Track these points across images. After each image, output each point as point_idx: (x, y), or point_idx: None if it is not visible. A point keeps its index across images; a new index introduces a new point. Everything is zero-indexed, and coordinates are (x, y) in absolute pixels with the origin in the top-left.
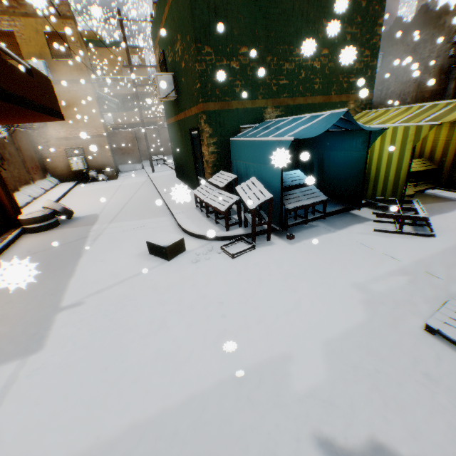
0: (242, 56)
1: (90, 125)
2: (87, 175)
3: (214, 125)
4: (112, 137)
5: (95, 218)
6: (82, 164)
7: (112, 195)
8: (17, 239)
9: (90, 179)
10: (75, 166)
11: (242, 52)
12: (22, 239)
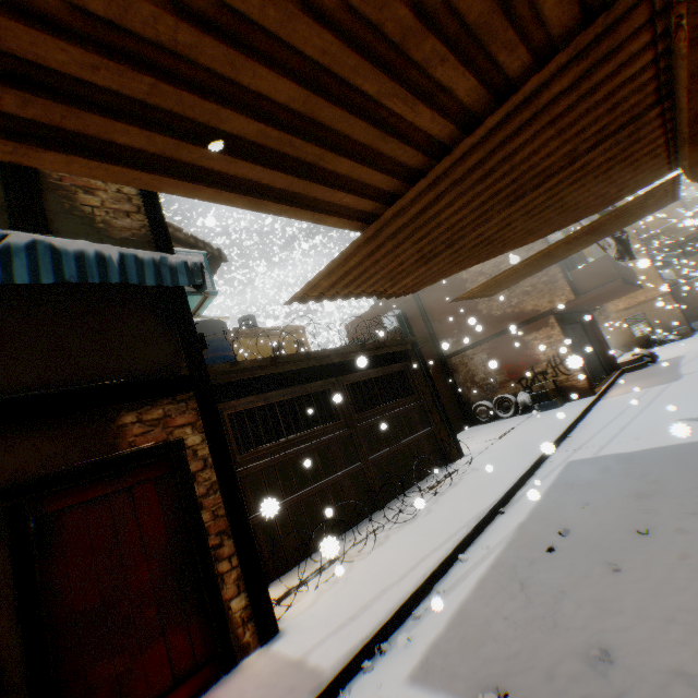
0: None
1: (647, 288)
2: (650, 340)
3: None
4: (673, 294)
5: (678, 357)
6: (643, 329)
7: (690, 345)
8: (619, 375)
9: (655, 343)
10: (636, 333)
11: None
12: (623, 375)
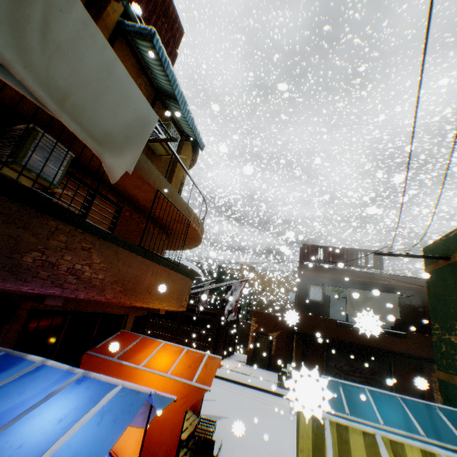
0: (456, 330)
1: None
2: None
3: (442, 394)
4: None
5: None
6: None
7: None
8: None
9: None
10: None
11: (456, 326)
12: None
